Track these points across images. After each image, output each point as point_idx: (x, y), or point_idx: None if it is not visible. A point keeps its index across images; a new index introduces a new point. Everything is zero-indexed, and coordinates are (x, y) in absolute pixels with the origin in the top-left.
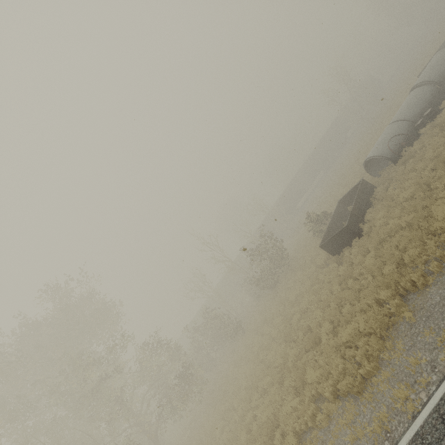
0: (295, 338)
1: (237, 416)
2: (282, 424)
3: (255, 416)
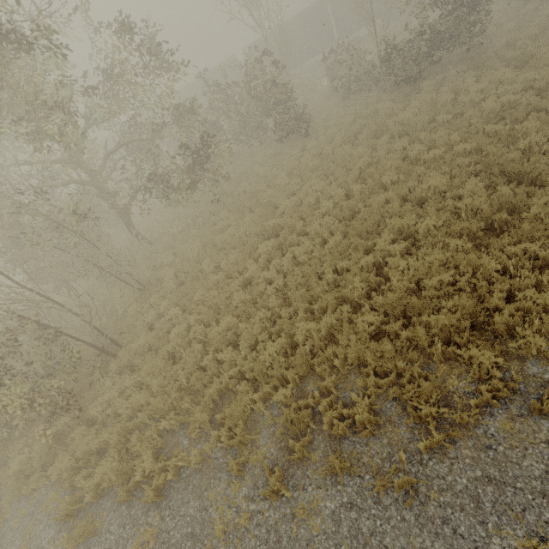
0: (526, 176)
1: (312, 246)
2: (506, 313)
3: (373, 263)
